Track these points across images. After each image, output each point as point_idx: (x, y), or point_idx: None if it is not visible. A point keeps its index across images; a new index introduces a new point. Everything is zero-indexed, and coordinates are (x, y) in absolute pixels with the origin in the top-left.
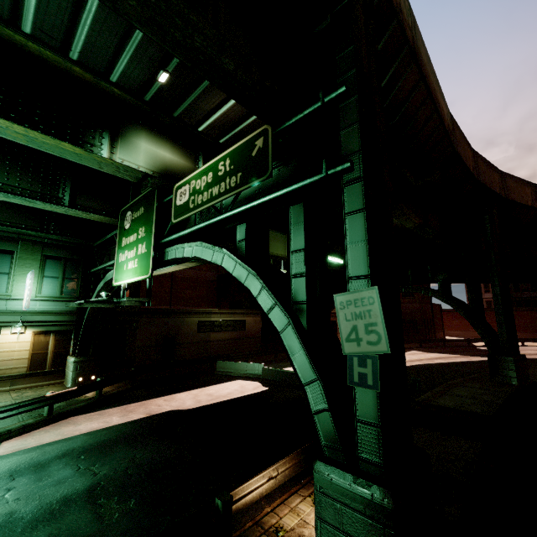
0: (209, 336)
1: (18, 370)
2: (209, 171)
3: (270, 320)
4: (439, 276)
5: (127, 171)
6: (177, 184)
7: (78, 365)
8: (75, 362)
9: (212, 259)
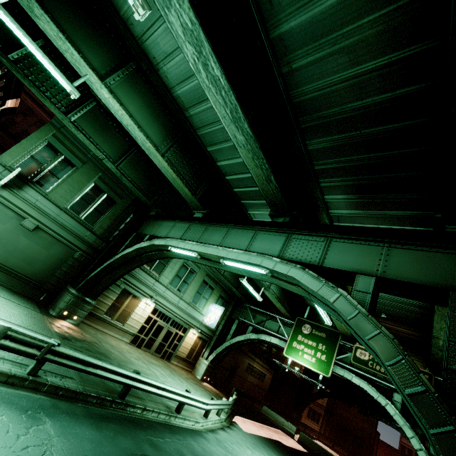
0: (247, 376)
1: (183, 354)
2: None
3: (418, 454)
4: (418, 430)
5: (346, 333)
6: (358, 344)
7: (208, 368)
8: (208, 366)
9: (377, 398)
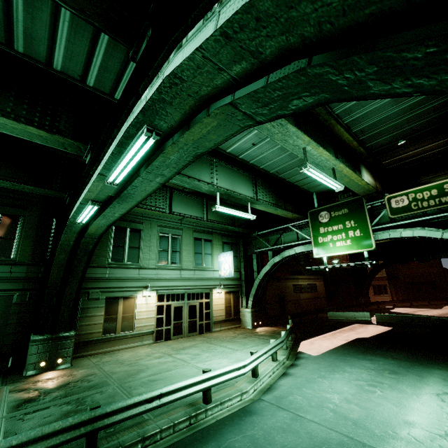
0: (299, 296)
1: (221, 317)
2: (431, 189)
3: None
4: None
5: (368, 191)
6: (388, 195)
7: (253, 314)
8: (252, 312)
9: (442, 237)
